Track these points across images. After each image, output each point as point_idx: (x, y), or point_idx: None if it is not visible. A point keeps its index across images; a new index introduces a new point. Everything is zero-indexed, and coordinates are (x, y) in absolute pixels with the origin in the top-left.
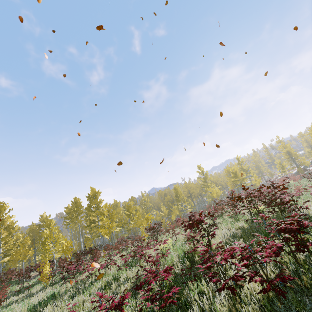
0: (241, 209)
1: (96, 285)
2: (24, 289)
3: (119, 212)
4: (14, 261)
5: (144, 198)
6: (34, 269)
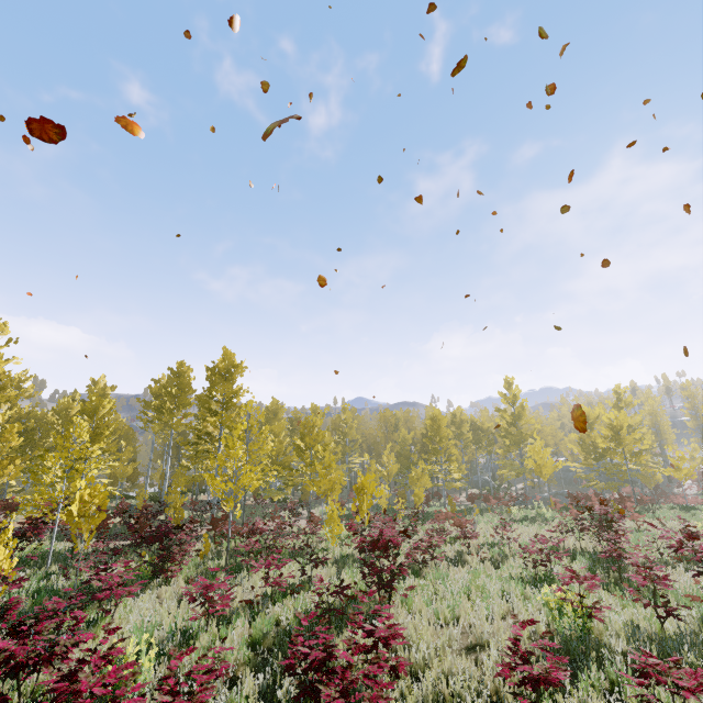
0: None
1: None
2: None
3: (278, 434)
4: None
5: (345, 416)
6: None
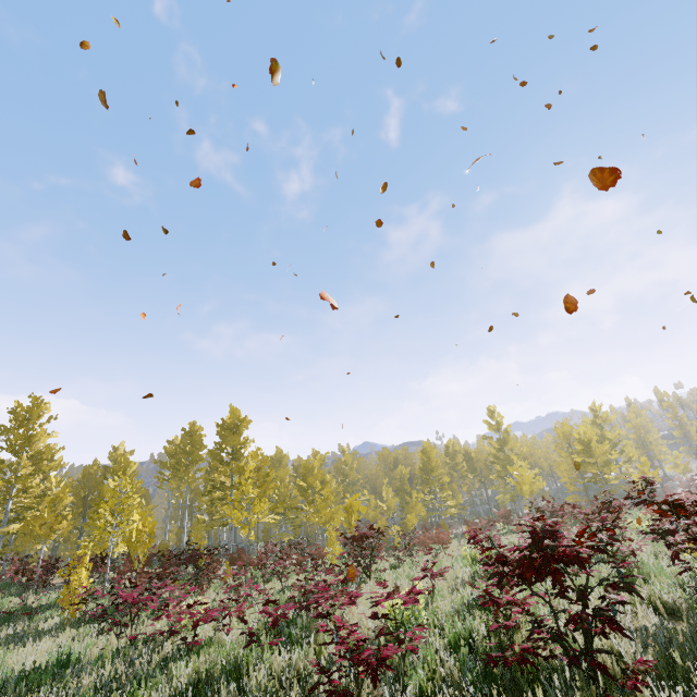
0: (678, 549)
1: (175, 678)
2: (19, 615)
3: (283, 479)
4: (28, 535)
5: (345, 458)
6: (56, 568)
